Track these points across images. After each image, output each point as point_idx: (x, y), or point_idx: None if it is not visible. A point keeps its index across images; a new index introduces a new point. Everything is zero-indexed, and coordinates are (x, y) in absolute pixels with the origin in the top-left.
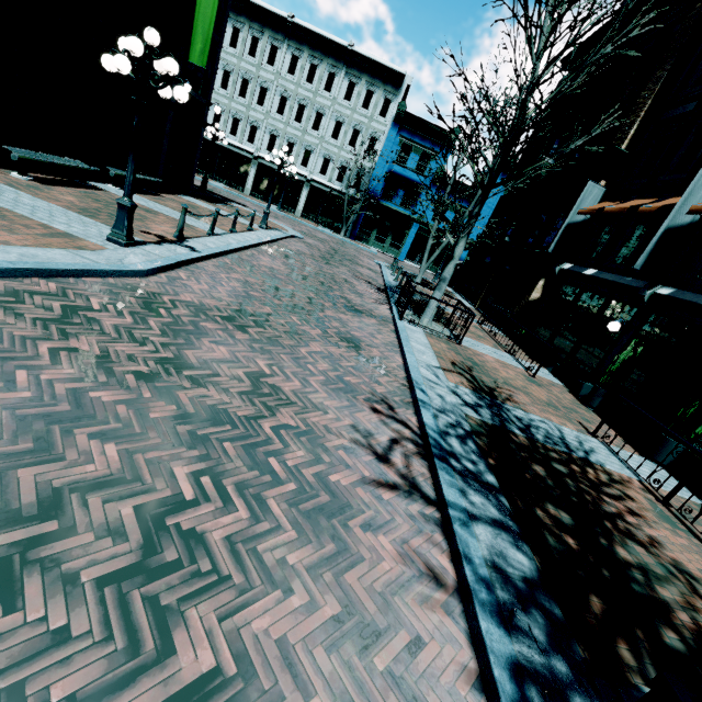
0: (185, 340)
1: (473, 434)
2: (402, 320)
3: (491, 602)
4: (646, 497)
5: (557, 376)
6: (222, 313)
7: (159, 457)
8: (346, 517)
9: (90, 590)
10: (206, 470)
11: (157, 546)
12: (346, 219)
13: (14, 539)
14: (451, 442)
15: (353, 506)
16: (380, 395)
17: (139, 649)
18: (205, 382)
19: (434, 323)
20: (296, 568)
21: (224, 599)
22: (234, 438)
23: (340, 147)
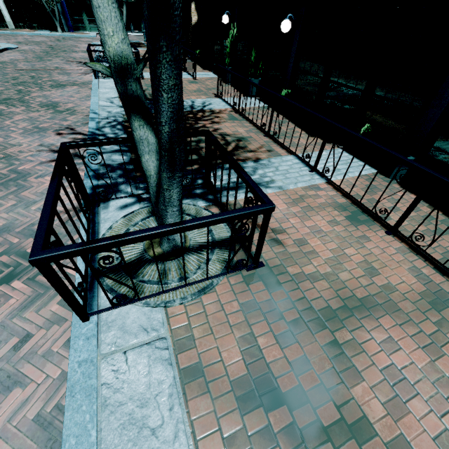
0: None
1: (123, 122)
2: (97, 79)
3: (94, 175)
4: (230, 114)
5: (216, 73)
6: None
7: None
8: (26, 178)
9: None
10: None
11: None
12: (54, 14)
13: None
14: (104, 130)
15: (32, 173)
16: (66, 126)
17: None
18: None
19: None
20: None
21: None
22: None
23: None
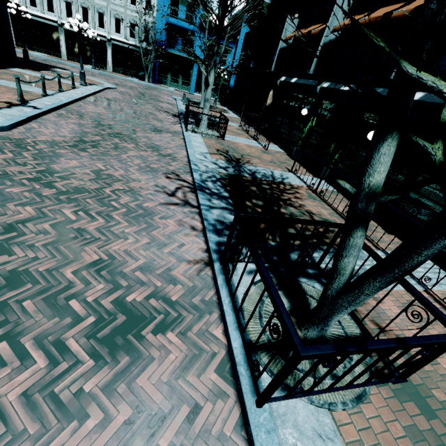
0: (50, 160)
1: (221, 179)
2: (187, 132)
3: (214, 229)
4: (307, 192)
5: (282, 148)
6: (68, 143)
7: (54, 208)
8: (152, 216)
9: (41, 248)
10: (80, 210)
11: (65, 234)
12: (146, 68)
13: (0, 239)
14: (207, 184)
15: (155, 213)
16: (171, 171)
17: (68, 258)
18: (68, 177)
19: (210, 130)
20: (129, 233)
21: (99, 244)
22: (91, 197)
23: (125, 7)
